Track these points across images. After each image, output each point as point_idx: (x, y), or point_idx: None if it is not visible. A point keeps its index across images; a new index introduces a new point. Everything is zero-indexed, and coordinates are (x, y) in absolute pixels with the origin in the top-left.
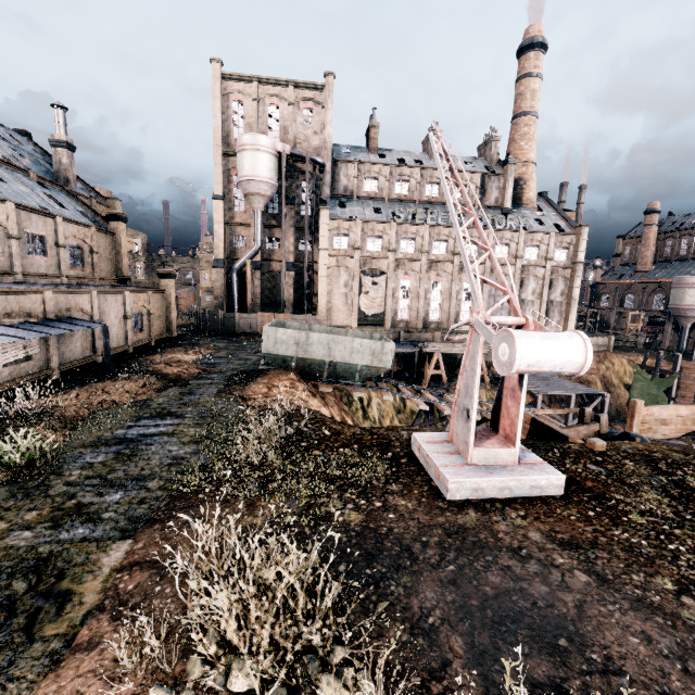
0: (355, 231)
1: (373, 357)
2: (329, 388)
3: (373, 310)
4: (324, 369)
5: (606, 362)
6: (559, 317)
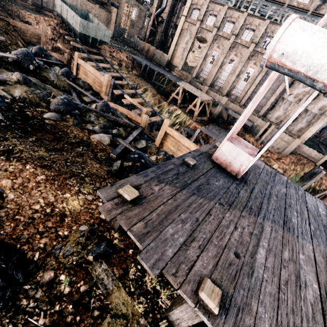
0: (203, 8)
1: (75, 24)
2: (62, 31)
3: (192, 63)
4: (69, 26)
5: (299, 166)
6: (305, 125)
